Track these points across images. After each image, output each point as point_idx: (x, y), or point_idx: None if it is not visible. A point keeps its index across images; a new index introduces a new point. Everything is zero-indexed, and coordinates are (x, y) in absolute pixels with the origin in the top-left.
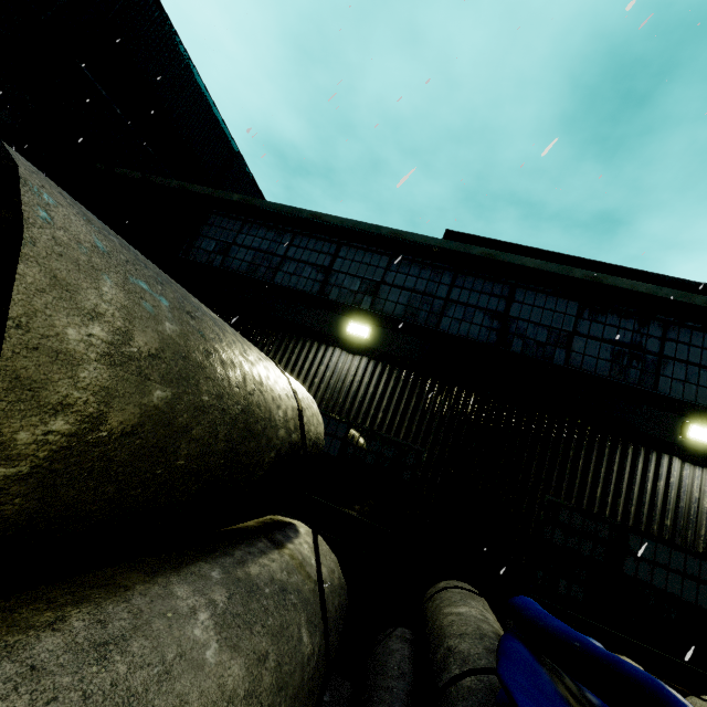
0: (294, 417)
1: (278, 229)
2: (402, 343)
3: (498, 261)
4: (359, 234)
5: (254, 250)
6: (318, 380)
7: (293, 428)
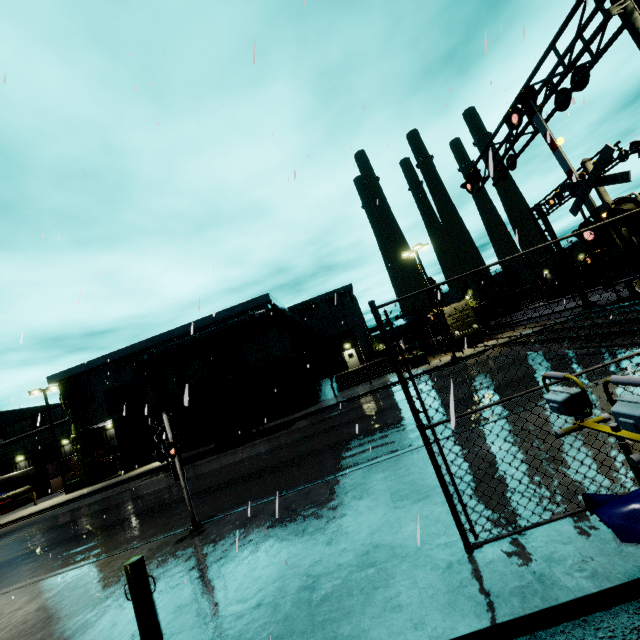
0: None
1: None
2: None
3: None
4: None
5: None
6: None
7: None
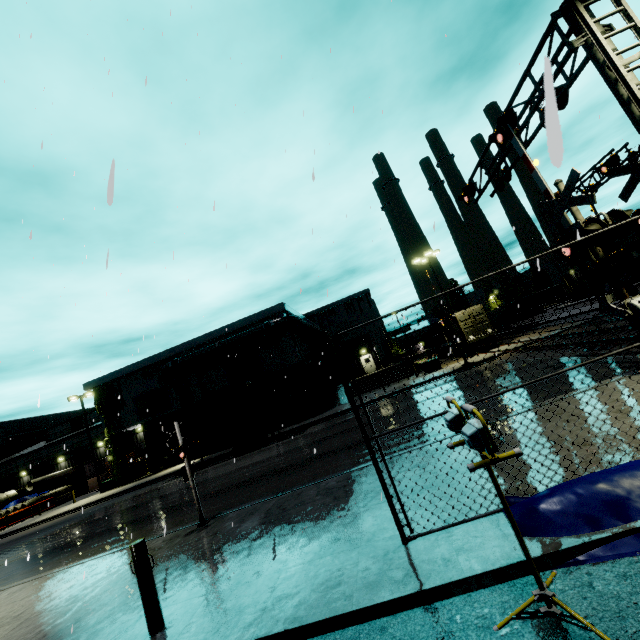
0: (6, 497)
1: (6, 465)
2: (31, 470)
3: (35, 451)
4: (17, 458)
5: (5, 471)
6: (24, 483)
7: (6, 498)
